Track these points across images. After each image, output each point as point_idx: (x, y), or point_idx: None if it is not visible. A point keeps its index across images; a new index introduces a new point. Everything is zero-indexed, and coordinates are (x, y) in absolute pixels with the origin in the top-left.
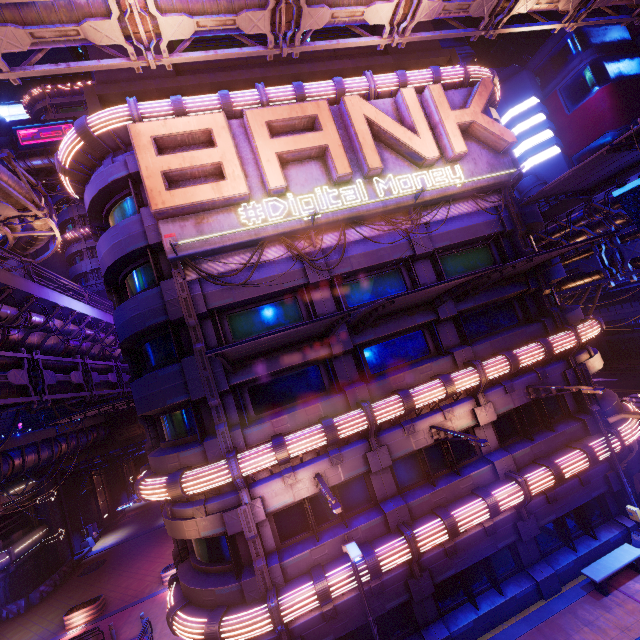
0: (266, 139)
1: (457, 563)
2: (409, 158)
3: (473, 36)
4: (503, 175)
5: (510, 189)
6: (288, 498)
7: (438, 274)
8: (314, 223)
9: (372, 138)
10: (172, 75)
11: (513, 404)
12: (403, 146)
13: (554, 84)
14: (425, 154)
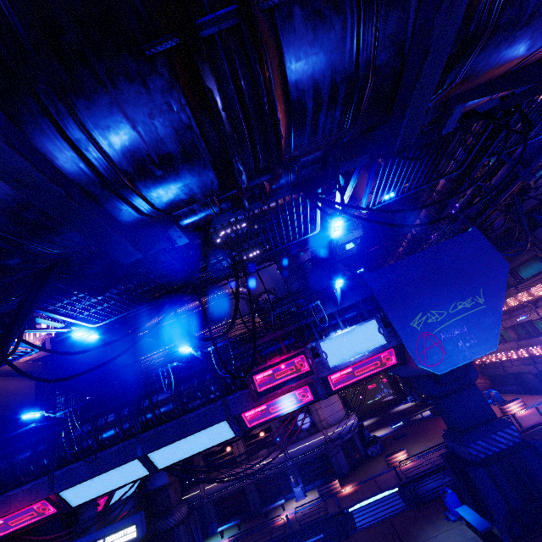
0: None
1: None
2: None
3: None
4: None
5: None
6: None
7: None
8: None
9: None
10: None
11: None
12: None
13: None
14: None
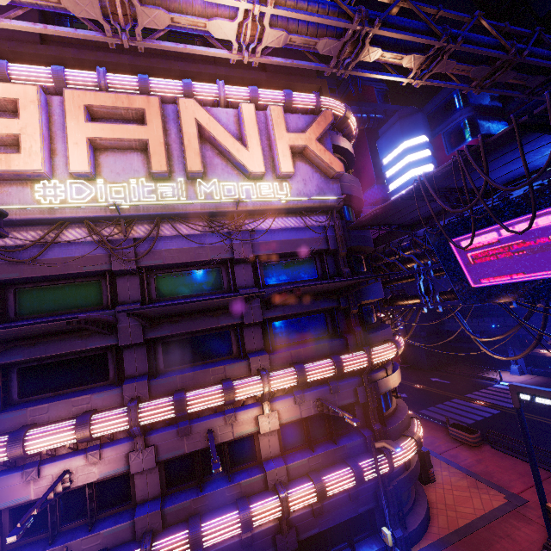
0: (80, 122)
1: None
2: (238, 168)
3: (326, 71)
4: (330, 199)
5: (343, 212)
6: (25, 495)
7: (257, 279)
8: (121, 212)
9: (199, 142)
10: (35, 42)
11: (300, 414)
12: (231, 155)
13: (440, 128)
14: (250, 167)
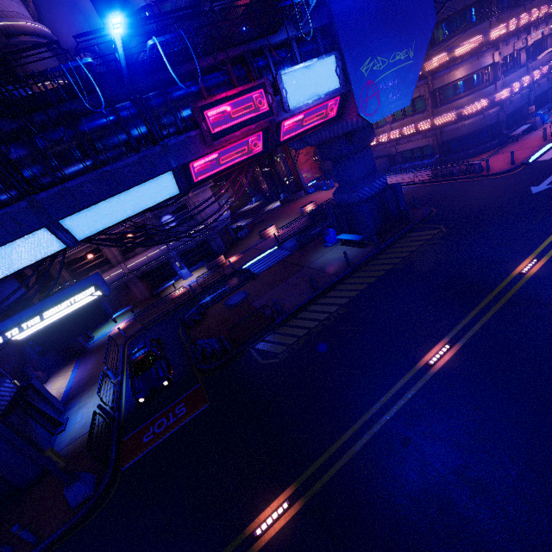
0: None
1: (539, 91)
2: None
3: None
4: None
5: None
6: (506, 53)
7: None
8: None
9: None
10: None
11: None
12: None
13: None
14: None
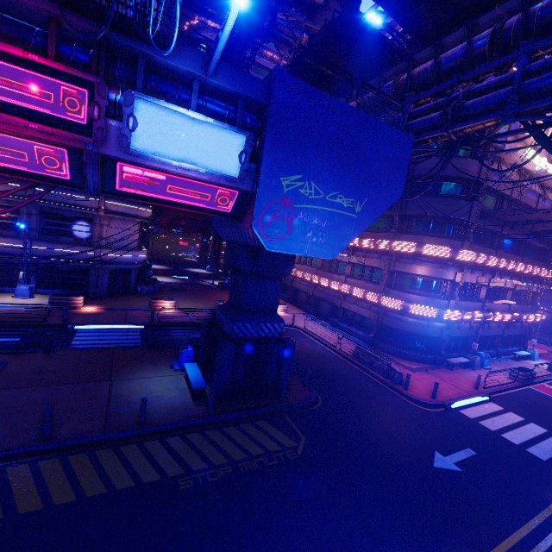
0: None
1: (487, 332)
2: None
3: None
4: None
5: None
6: (468, 279)
7: None
8: (535, 172)
9: None
10: None
11: (523, 288)
12: None
13: None
14: None
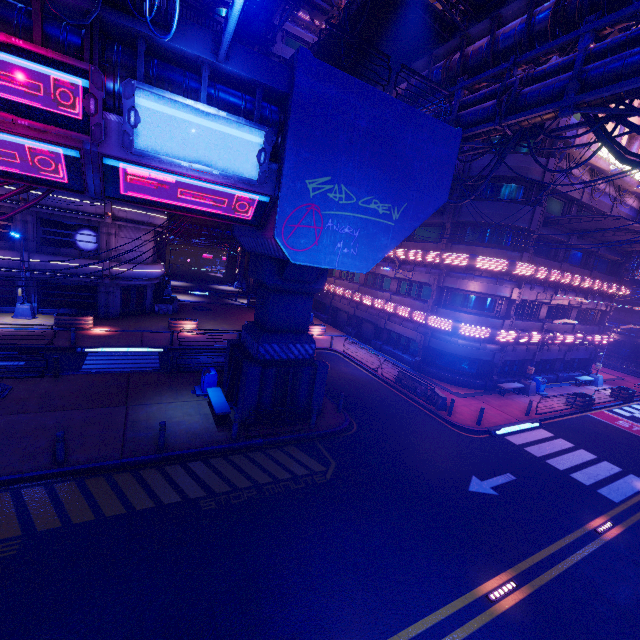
0: None
1: (547, 355)
2: None
3: None
4: None
5: None
6: (527, 296)
7: None
8: (610, 172)
9: None
10: None
11: (591, 306)
12: None
13: None
14: None
